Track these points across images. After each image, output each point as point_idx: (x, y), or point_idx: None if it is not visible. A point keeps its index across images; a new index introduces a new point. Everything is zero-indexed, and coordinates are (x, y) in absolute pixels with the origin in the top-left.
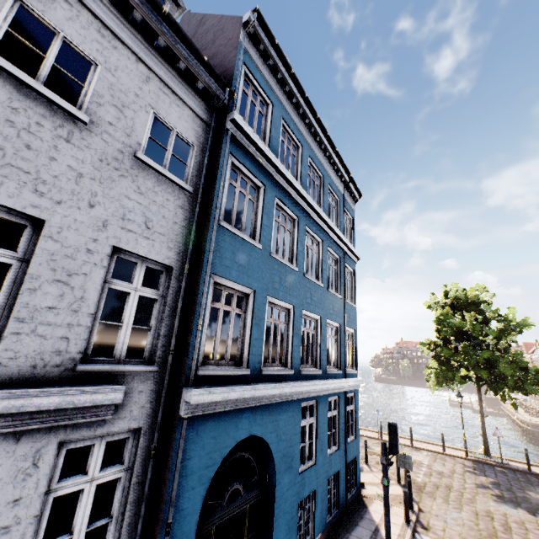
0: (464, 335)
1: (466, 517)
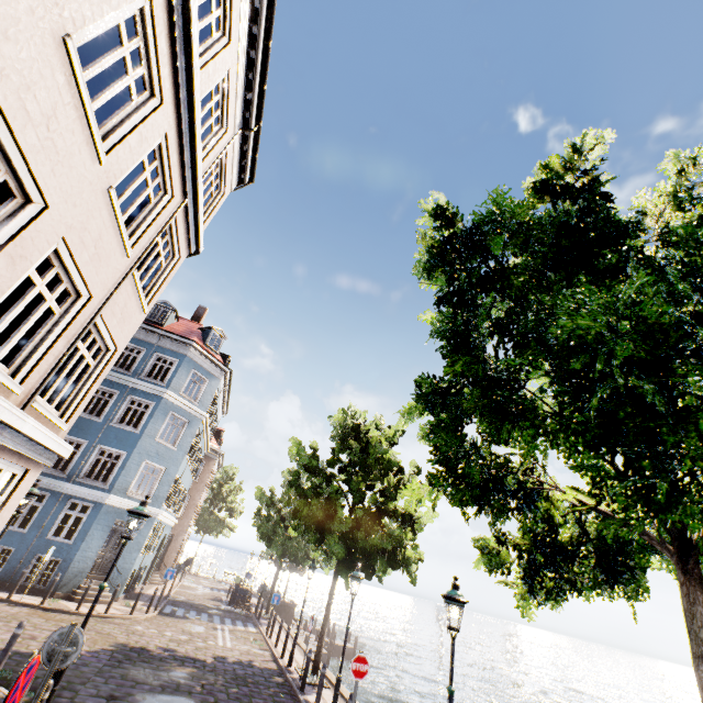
0: (318, 473)
1: (53, 621)
